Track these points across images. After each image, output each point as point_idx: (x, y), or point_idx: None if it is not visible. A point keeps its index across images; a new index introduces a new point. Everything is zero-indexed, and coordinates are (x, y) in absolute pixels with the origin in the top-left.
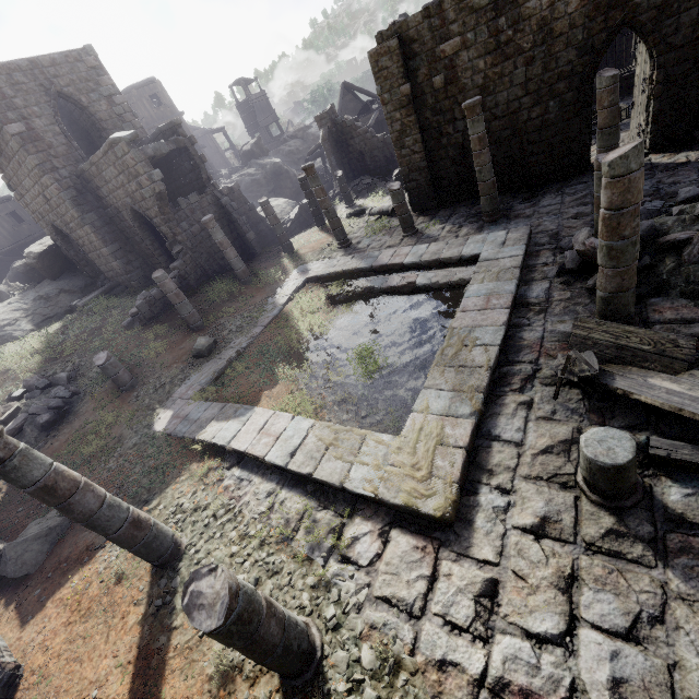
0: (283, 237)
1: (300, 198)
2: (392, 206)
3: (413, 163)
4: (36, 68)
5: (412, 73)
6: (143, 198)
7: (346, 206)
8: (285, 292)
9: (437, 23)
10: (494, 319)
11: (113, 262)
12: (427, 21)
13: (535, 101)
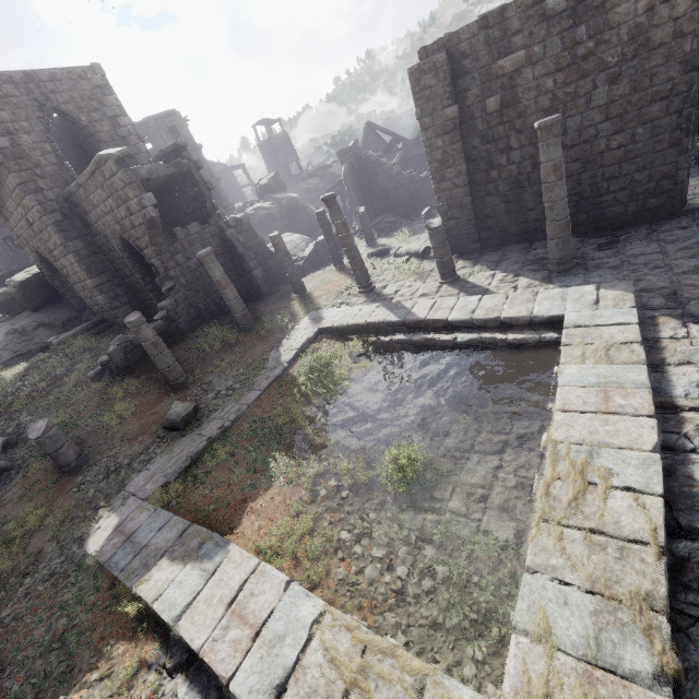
0: (294, 276)
1: (316, 234)
2: (424, 247)
3: (454, 198)
4: (32, 81)
5: (460, 94)
6: (133, 225)
7: (367, 245)
8: (292, 344)
9: (496, 34)
10: (631, 436)
11: (97, 296)
12: (484, 32)
13: (618, 127)
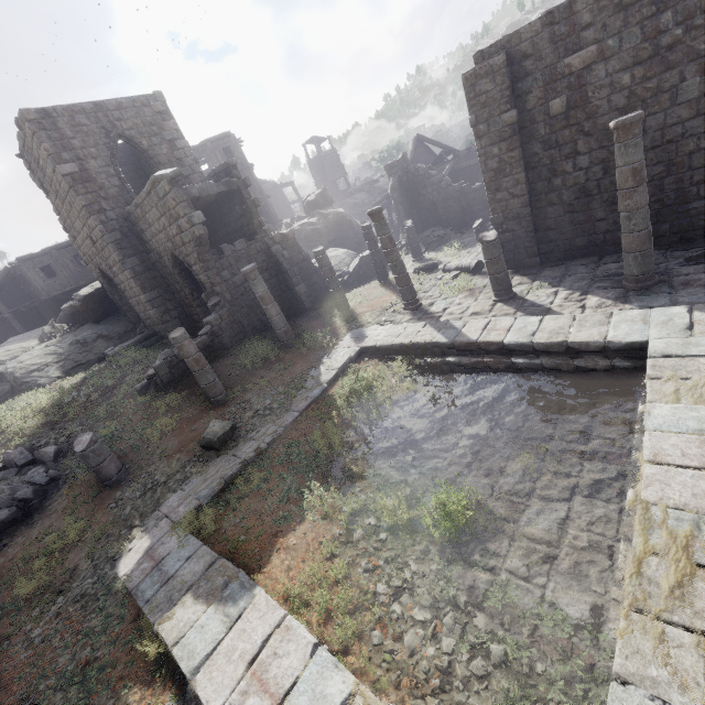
0: (337, 292)
1: (362, 249)
2: (475, 262)
3: (510, 209)
4: (101, 111)
5: (519, 98)
6: (183, 242)
7: (414, 260)
8: (332, 363)
9: (563, 30)
10: None
11: (150, 310)
12: (548, 29)
13: None
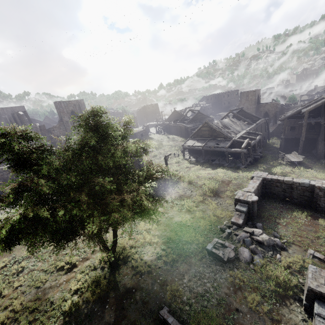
0: None
1: None
2: None
3: None
4: (258, 91)
5: None
6: (271, 111)
7: None
8: None
9: None
10: None
11: None
12: None
13: None
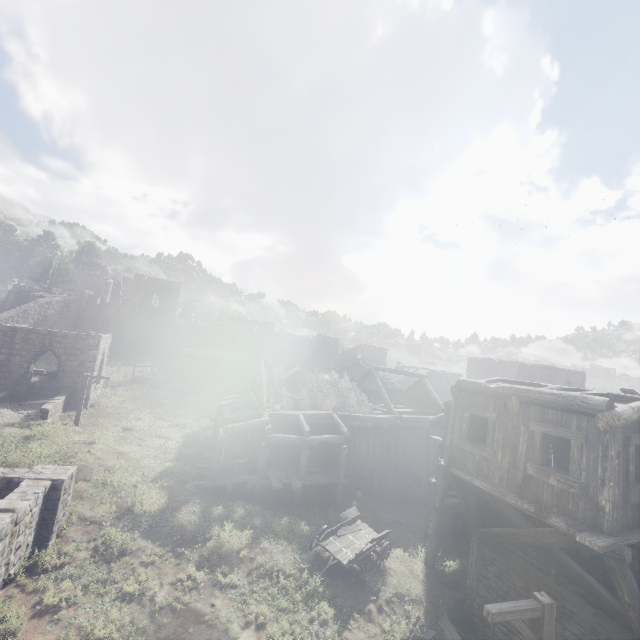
0: None
1: None
2: None
3: None
4: (568, 372)
5: None
6: None
7: None
8: None
9: None
10: None
11: None
12: None
13: None
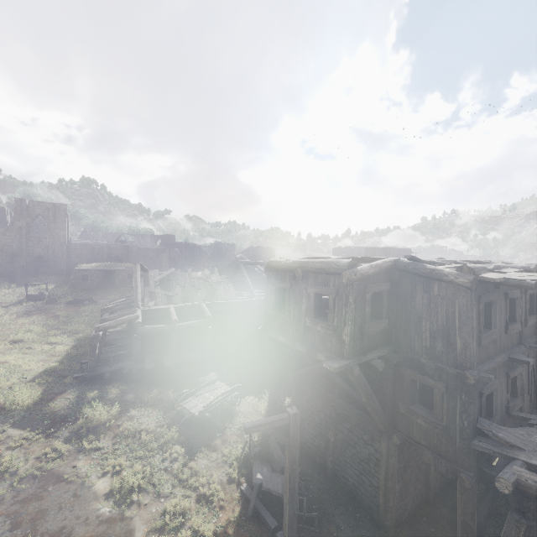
0: None
1: None
2: None
3: None
4: (398, 251)
5: None
6: None
7: None
8: None
9: None
10: None
11: None
12: None
13: None
